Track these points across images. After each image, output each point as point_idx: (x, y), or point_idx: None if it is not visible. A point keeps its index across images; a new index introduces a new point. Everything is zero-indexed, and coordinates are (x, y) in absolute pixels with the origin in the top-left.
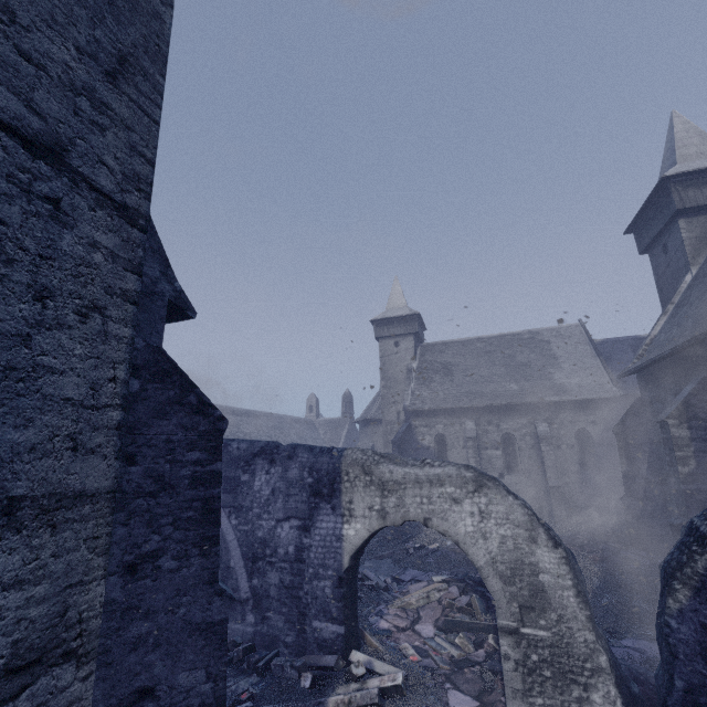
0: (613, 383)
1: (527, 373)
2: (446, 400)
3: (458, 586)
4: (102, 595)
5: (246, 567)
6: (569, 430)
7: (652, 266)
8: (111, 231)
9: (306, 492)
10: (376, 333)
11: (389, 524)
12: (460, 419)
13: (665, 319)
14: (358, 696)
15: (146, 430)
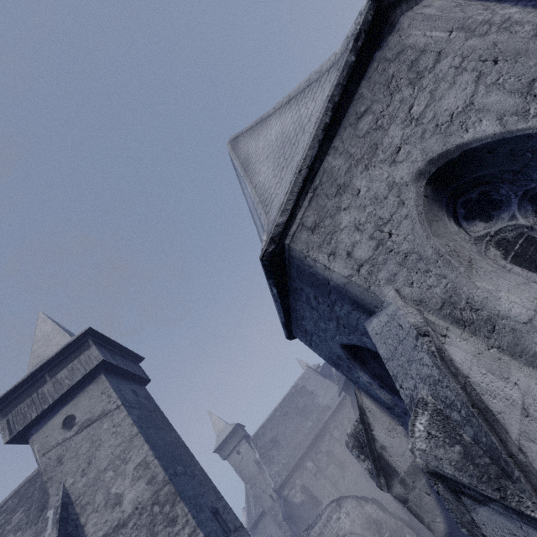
0: None
1: (309, 411)
2: (289, 461)
3: None
4: None
5: None
6: (345, 423)
7: None
8: (246, 533)
9: None
10: (222, 456)
11: None
12: (303, 466)
13: None
14: None
15: None
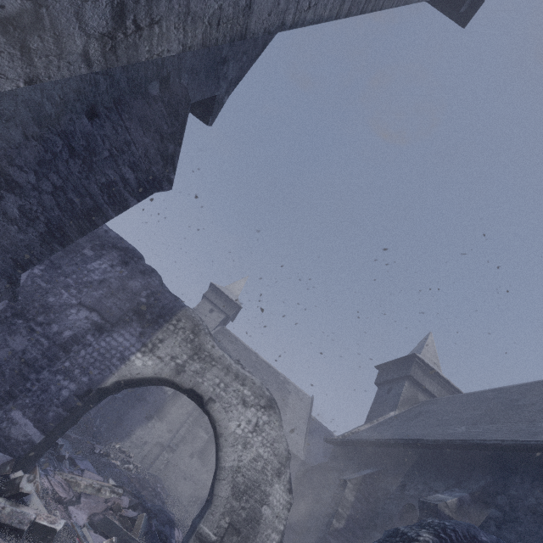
0: (304, 448)
1: None
2: None
3: (131, 499)
4: (168, 52)
5: (3, 313)
6: None
7: (376, 395)
8: None
9: (131, 304)
10: (207, 292)
11: (178, 380)
12: None
13: (369, 426)
14: (7, 510)
15: (126, 117)
